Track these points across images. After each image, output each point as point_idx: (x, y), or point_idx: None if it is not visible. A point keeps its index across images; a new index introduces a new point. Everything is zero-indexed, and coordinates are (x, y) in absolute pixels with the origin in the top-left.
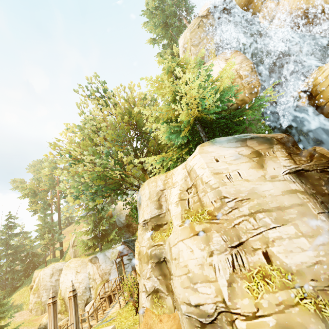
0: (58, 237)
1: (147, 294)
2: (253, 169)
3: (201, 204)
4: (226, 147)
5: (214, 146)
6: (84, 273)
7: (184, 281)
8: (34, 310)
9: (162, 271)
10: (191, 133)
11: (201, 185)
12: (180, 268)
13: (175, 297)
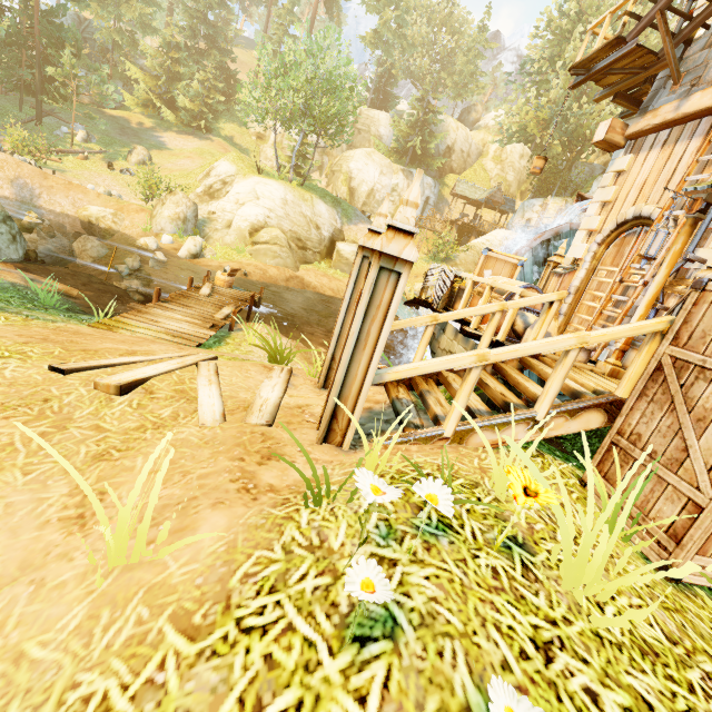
0: None
1: None
2: None
3: None
4: None
5: None
6: (390, 180)
7: None
8: None
9: None
10: None
11: None
12: None
13: None
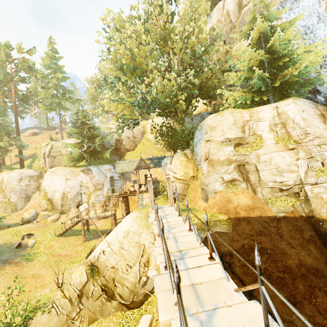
0: (20, 144)
1: (223, 182)
2: (321, 123)
3: (289, 135)
4: (307, 105)
5: (301, 102)
6: (75, 181)
7: (274, 172)
8: (1, 209)
9: (240, 170)
10: (266, 85)
11: (292, 124)
12: (272, 165)
13: (252, 182)
